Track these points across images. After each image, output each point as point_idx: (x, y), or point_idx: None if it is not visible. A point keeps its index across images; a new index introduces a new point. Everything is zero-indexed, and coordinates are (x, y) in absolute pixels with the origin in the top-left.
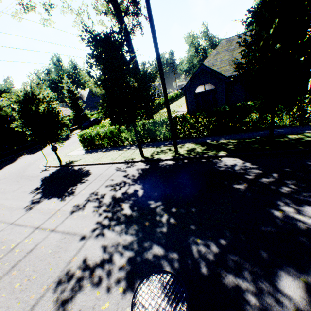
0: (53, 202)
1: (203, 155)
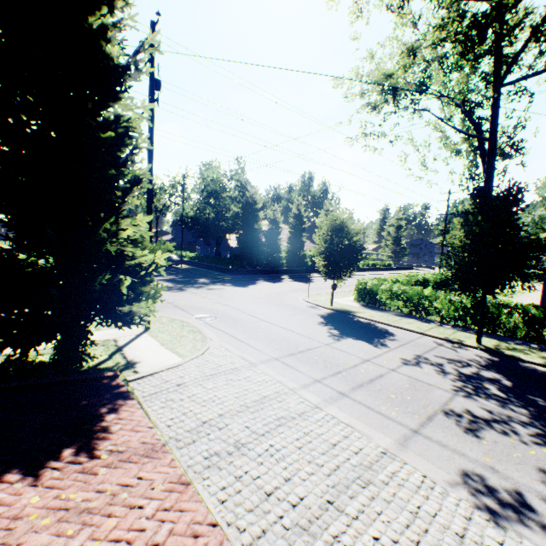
0: (363, 344)
1: None
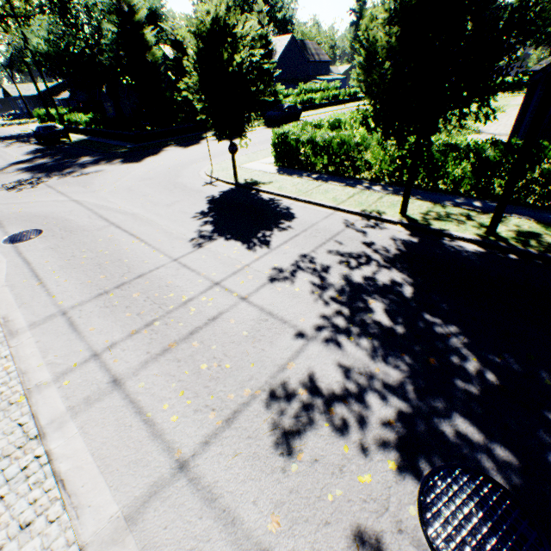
0: (234, 247)
1: None
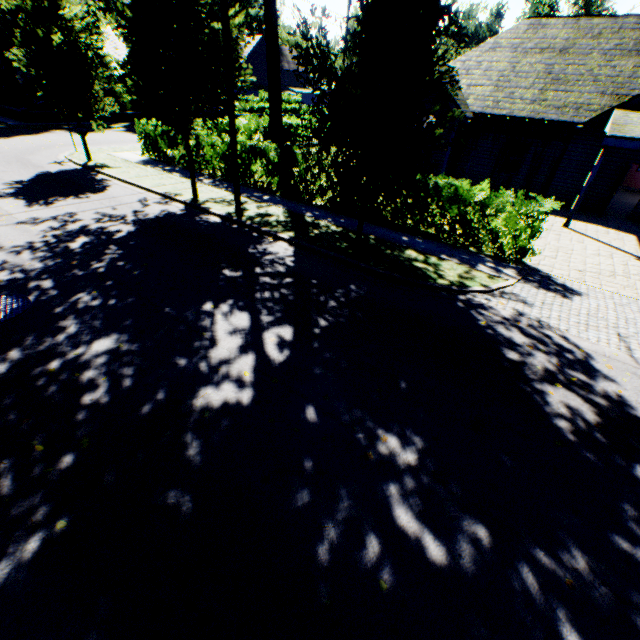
0: (16, 204)
1: (263, 227)
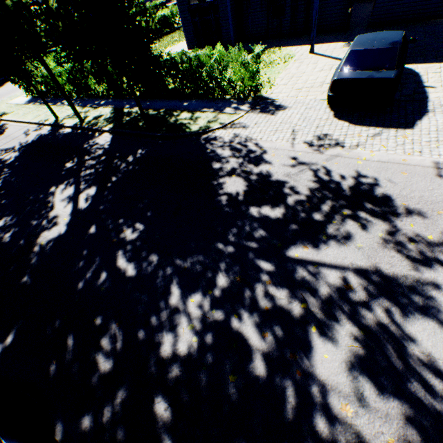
0: None
1: (95, 126)
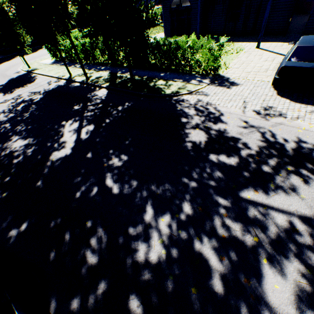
0: None
1: (96, 83)
